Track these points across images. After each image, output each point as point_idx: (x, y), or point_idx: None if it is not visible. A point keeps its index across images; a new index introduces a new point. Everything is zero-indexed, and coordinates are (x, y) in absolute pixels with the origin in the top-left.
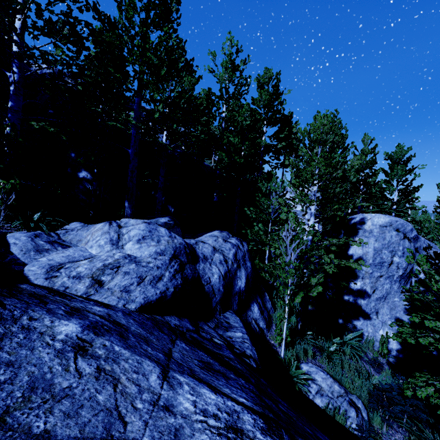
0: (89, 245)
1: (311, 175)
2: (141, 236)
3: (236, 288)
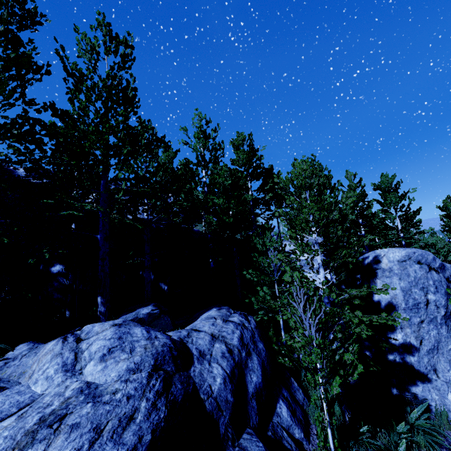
0: (32, 380)
1: (306, 223)
2: (106, 348)
3: (251, 387)
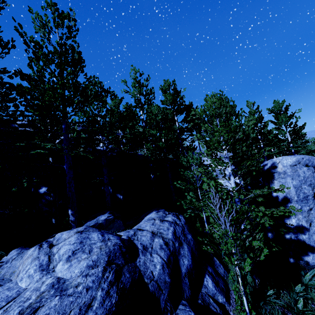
0: (19, 278)
1: (217, 143)
2: (71, 251)
3: (184, 269)
